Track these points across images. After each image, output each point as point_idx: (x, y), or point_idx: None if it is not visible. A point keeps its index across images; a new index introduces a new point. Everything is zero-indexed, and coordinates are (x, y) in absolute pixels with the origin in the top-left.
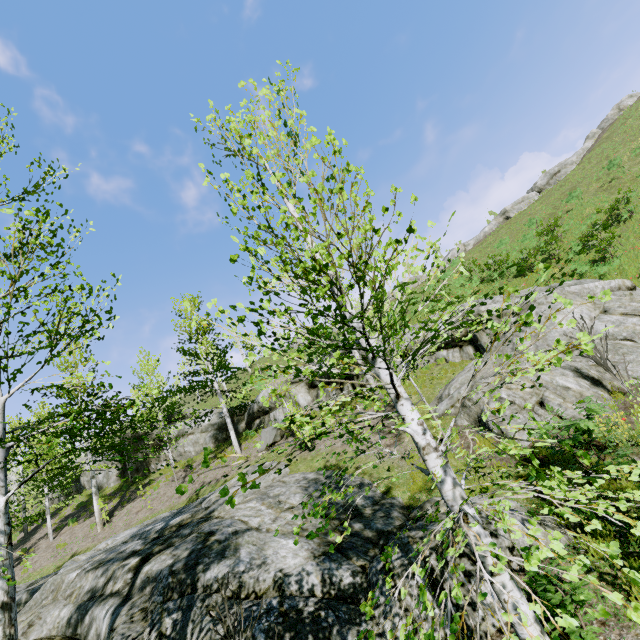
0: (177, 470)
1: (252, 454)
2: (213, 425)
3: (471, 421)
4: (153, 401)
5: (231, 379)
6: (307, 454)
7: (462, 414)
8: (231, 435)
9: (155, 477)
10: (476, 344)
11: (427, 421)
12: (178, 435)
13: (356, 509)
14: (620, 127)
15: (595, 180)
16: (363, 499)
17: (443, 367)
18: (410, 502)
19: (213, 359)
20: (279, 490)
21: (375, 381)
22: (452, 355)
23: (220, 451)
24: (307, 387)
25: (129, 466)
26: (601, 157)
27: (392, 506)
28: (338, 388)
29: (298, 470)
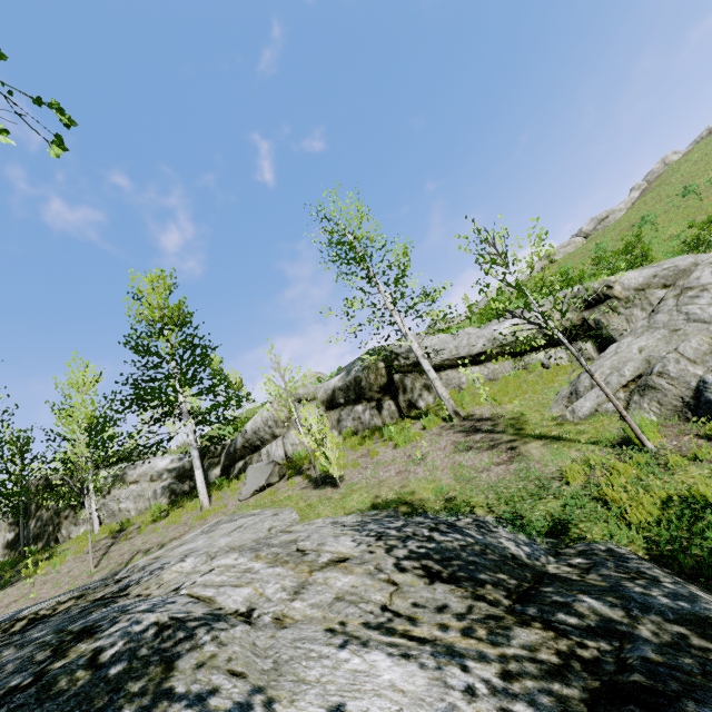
0: (101, 537)
1: (228, 504)
2: (170, 471)
3: (665, 414)
4: (80, 429)
5: (207, 393)
6: (331, 492)
7: (646, 402)
8: (196, 476)
9: (63, 548)
10: (599, 334)
11: (561, 426)
12: (113, 484)
13: (522, 564)
14: (673, 174)
15: (663, 212)
16: (517, 544)
17: (542, 372)
18: (653, 548)
19: (182, 358)
20: (291, 535)
21: (431, 398)
22: (555, 356)
23: (176, 508)
24: (324, 408)
25: (25, 532)
26: (659, 198)
27: (620, 556)
28: (374, 406)
29: (318, 515)
